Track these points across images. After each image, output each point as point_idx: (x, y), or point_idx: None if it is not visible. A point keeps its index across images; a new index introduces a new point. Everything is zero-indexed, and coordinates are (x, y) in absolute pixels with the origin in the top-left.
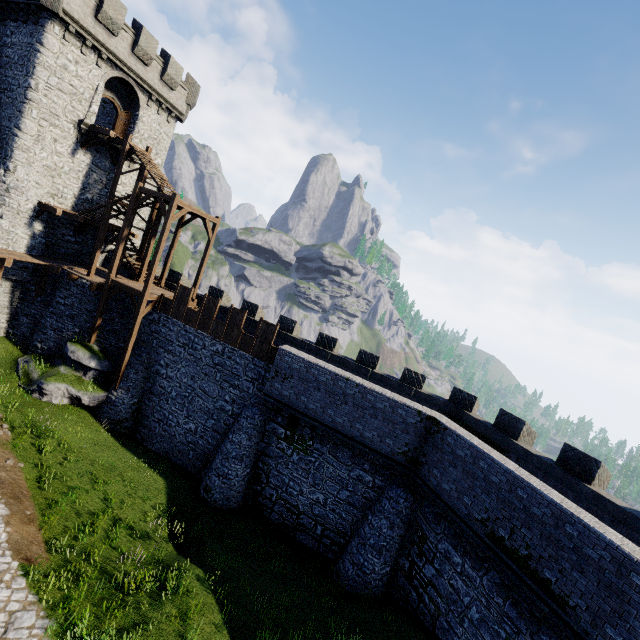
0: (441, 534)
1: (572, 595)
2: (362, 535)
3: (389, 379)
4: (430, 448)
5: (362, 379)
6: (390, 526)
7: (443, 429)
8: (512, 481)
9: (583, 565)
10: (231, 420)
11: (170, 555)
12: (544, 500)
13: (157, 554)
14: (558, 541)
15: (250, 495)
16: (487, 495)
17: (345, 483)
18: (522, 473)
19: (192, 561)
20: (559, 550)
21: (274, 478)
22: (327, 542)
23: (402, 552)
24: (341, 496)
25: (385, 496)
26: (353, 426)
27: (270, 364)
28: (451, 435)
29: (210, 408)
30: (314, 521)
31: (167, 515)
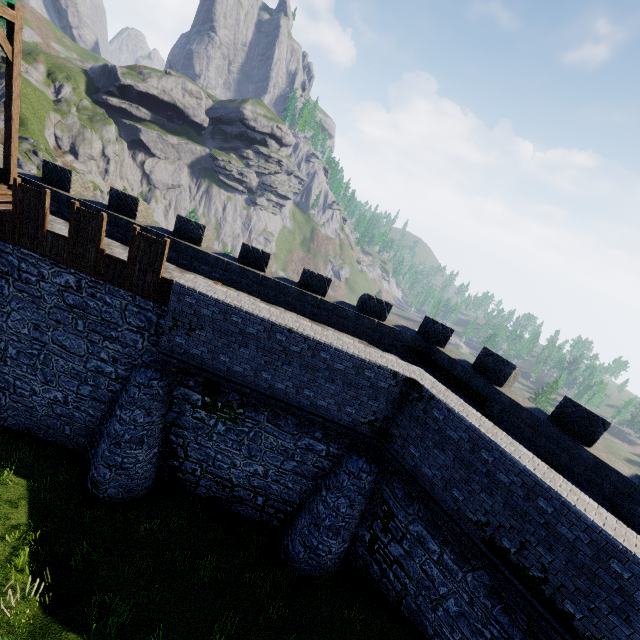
0: (414, 516)
1: (604, 639)
2: (315, 514)
3: (344, 310)
4: (407, 419)
5: (312, 325)
6: (350, 505)
7: (428, 398)
8: (531, 487)
9: (630, 613)
10: (117, 386)
11: (30, 626)
12: (581, 522)
13: (3, 636)
14: (595, 576)
15: (165, 471)
16: (489, 495)
17: (291, 453)
18: (543, 472)
19: (70, 625)
20: (594, 586)
21: (195, 452)
22: (271, 511)
23: (362, 523)
24: (286, 467)
25: (343, 470)
26: (300, 393)
27: (164, 306)
28: (440, 408)
29: (79, 370)
30: (253, 493)
31: (26, 547)
